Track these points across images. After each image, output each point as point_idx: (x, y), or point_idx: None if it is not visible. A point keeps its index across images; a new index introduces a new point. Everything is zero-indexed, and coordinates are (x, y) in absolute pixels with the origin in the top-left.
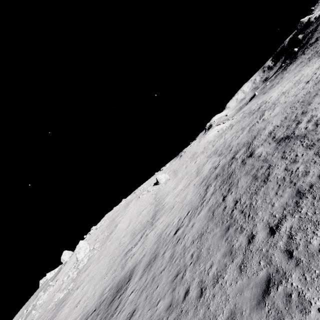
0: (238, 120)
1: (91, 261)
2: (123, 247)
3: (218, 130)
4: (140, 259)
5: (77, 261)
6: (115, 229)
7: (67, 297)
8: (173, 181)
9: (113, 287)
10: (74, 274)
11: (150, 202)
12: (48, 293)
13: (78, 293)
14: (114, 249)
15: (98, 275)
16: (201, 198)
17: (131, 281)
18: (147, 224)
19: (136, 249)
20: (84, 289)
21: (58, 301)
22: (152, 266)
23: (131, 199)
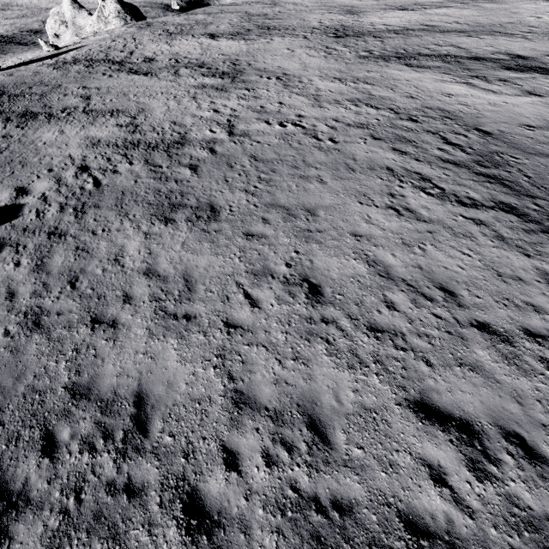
0: None
1: None
2: None
3: None
4: None
5: None
6: None
7: None
8: None
9: None
10: None
11: None
12: None
13: None
14: None
15: None
16: None
17: None
18: None
19: None
20: None
21: None
22: None
23: None
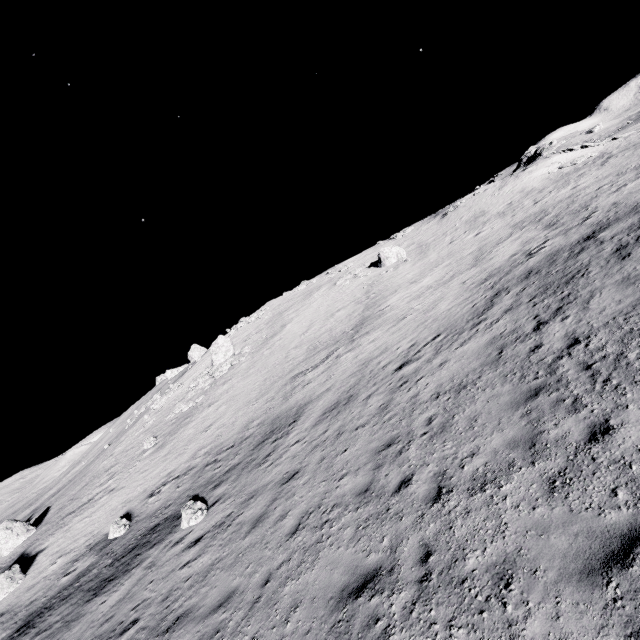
0: (633, 142)
1: (235, 373)
2: (291, 366)
3: (562, 165)
4: (319, 394)
5: (212, 366)
6: (281, 332)
7: (194, 413)
8: (415, 266)
9: (265, 422)
10: (206, 384)
11: (356, 298)
12: (166, 398)
13: (209, 413)
14: (275, 364)
15: (243, 396)
16: (475, 313)
17: (298, 425)
18: (343, 338)
19: (314, 374)
20: (220, 411)
21: (180, 415)
22: (340, 412)
23: (319, 285)
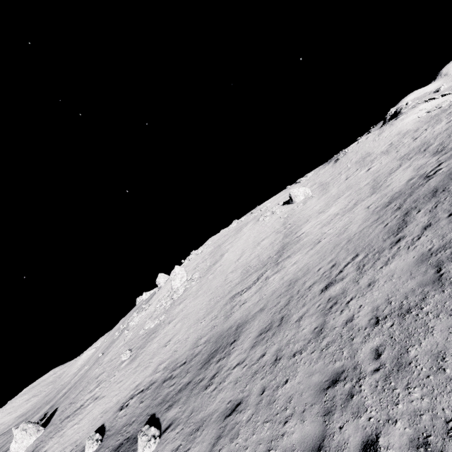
0: None
1: (187, 294)
2: (230, 287)
3: (429, 110)
4: (254, 314)
5: (171, 289)
6: (220, 260)
7: (158, 329)
8: (320, 200)
9: (210, 340)
10: (167, 304)
11: (276, 229)
12: (140, 316)
13: (169, 330)
14: (217, 286)
15: (193, 315)
16: (389, 232)
17: (238, 345)
18: (269, 262)
19: (248, 295)
20: (176, 327)
21: (149, 330)
22: (275, 334)
23: (246, 222)
